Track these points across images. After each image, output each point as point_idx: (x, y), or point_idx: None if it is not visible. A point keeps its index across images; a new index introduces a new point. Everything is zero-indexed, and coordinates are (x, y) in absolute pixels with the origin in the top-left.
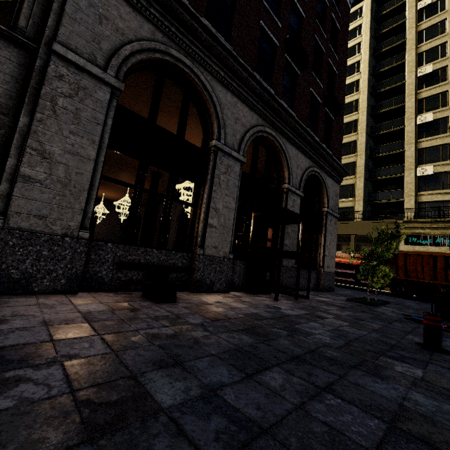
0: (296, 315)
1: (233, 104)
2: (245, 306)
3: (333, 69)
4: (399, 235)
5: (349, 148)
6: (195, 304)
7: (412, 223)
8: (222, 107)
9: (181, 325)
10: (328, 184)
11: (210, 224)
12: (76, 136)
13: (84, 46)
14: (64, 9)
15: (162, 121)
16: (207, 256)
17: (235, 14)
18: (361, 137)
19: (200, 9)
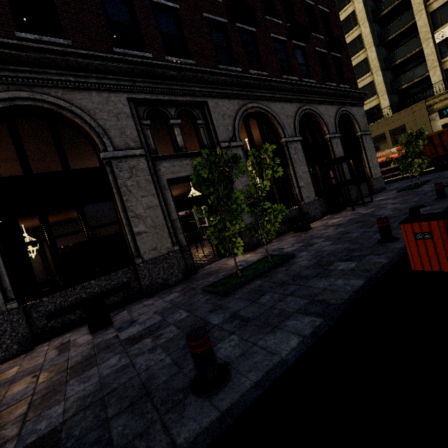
0: (371, 211)
1: (281, 108)
2: (342, 218)
3: (325, 11)
4: (422, 133)
5: (356, 46)
6: (320, 226)
7: (442, 96)
8: (278, 116)
9: (331, 230)
10: (354, 113)
11: (301, 186)
12: (242, 178)
13: (226, 136)
14: (214, 125)
15: None
16: (306, 204)
17: (259, 47)
18: (364, 29)
19: (246, 66)
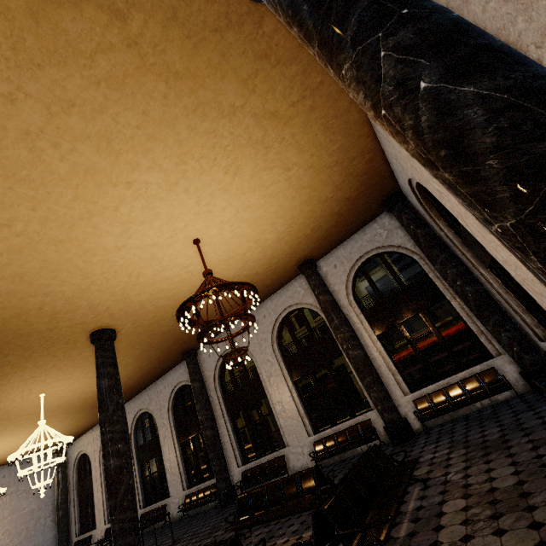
0: None
1: None
2: None
3: None
4: None
5: None
6: None
7: None
8: None
9: None
10: None
11: None
12: None
13: None
14: None
15: (94, 131)
16: None
17: None
18: None
19: None
